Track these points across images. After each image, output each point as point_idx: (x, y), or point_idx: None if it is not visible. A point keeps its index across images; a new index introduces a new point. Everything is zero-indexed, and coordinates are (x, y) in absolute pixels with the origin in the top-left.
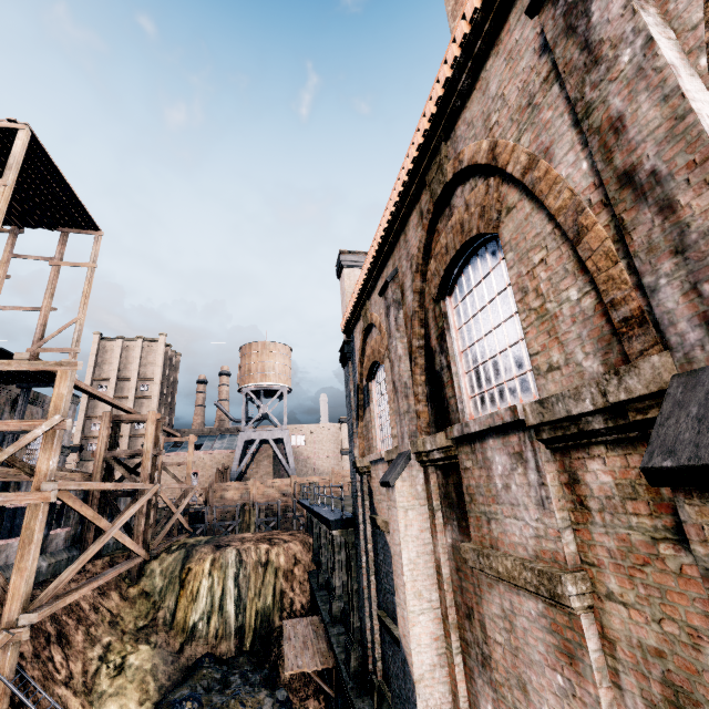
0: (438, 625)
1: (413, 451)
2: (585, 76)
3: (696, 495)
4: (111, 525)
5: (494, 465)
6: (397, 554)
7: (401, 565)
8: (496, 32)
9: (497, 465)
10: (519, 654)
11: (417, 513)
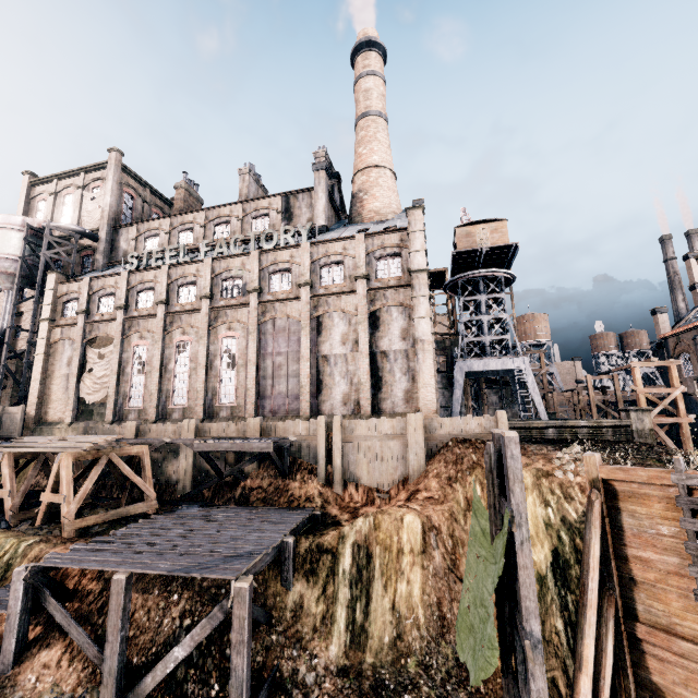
0: None
1: None
2: None
3: None
4: None
5: None
6: None
7: None
8: None
9: None
10: None
11: None
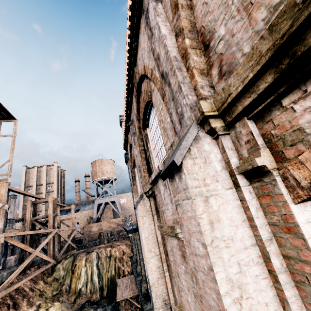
0: (159, 261)
1: (143, 192)
2: (151, 40)
3: (171, 181)
4: (34, 250)
5: (161, 191)
6: (141, 236)
7: (142, 240)
8: (139, 24)
9: (162, 190)
10: (175, 263)
11: (147, 217)
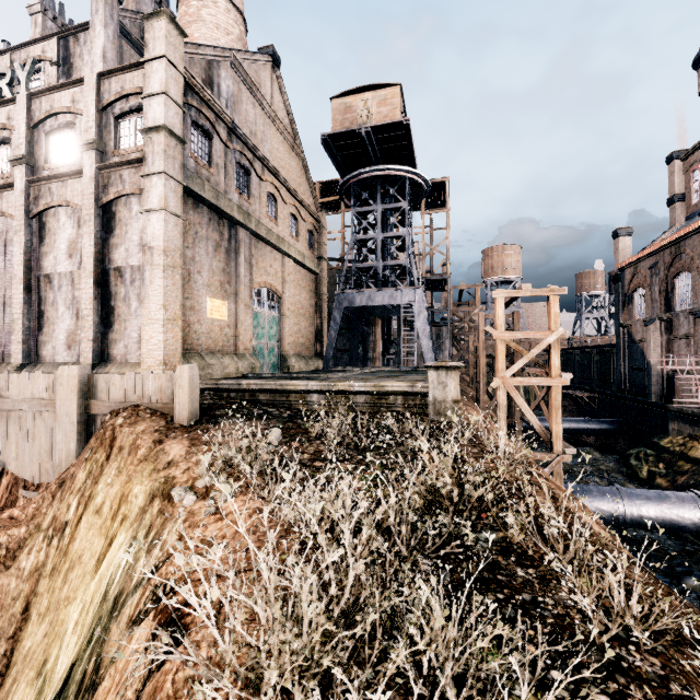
0: (659, 356)
1: (657, 318)
2: None
3: (698, 319)
4: None
5: (680, 320)
6: (648, 342)
7: (650, 344)
8: (698, 233)
9: (681, 319)
10: (679, 350)
11: (656, 333)
